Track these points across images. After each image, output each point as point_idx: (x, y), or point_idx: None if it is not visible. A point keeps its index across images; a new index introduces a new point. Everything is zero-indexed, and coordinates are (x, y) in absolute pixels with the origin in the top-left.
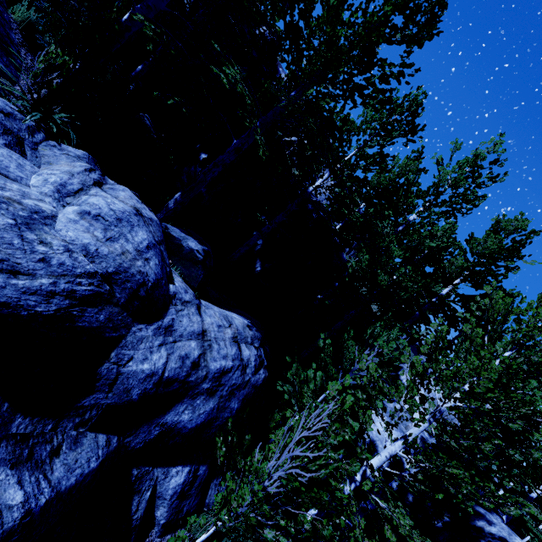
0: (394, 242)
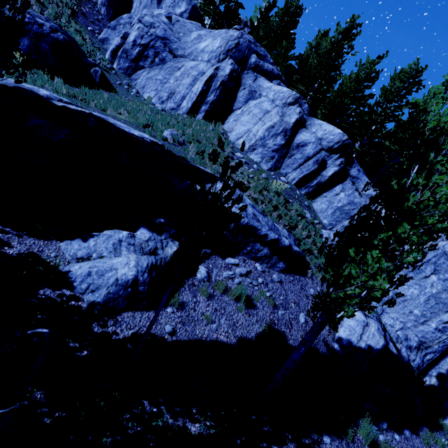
0: None
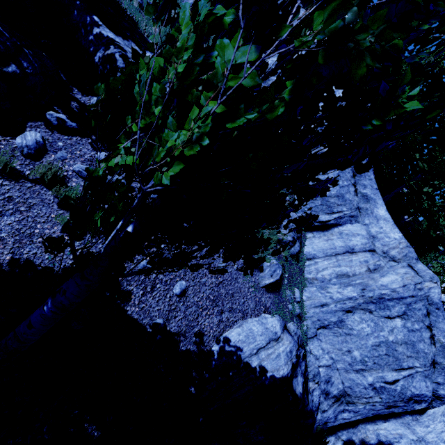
0: (442, 218)
